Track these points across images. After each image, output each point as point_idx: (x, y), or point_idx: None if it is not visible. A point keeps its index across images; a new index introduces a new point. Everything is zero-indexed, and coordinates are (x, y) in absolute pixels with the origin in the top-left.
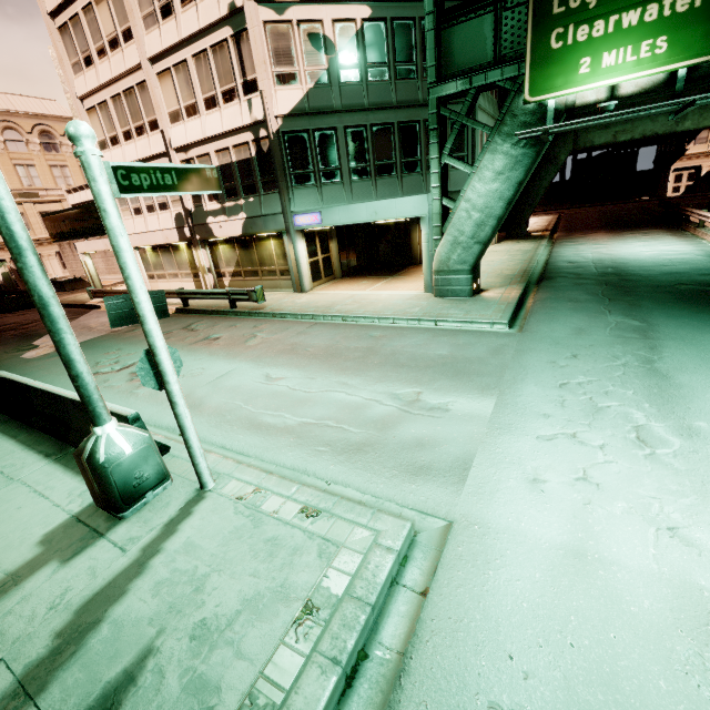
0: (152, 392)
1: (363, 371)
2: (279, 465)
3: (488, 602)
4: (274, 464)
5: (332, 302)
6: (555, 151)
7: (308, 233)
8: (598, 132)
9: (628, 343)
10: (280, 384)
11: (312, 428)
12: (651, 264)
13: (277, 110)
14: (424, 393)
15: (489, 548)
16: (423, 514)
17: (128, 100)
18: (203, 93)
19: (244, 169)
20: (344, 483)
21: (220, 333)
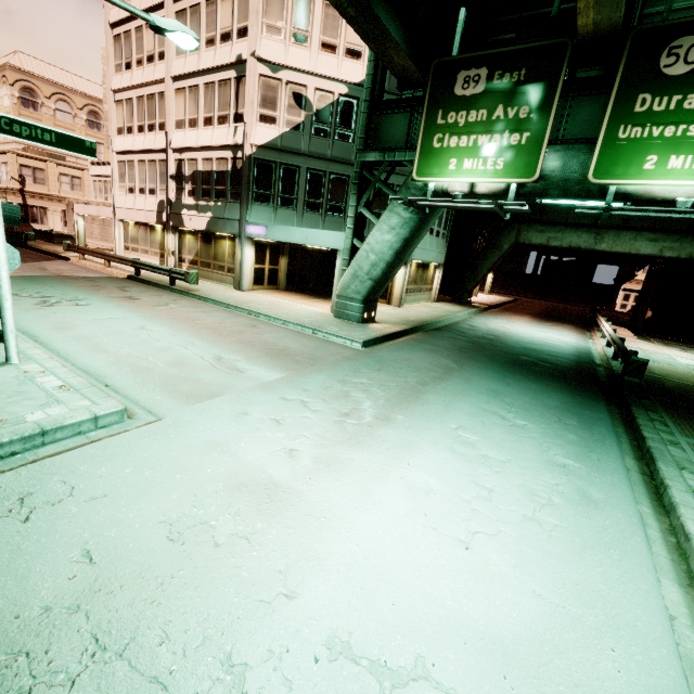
0: (44, 314)
1: (217, 341)
2: (85, 370)
3: (125, 450)
4: (83, 369)
5: (253, 300)
6: (500, 239)
7: (260, 243)
8: (536, 234)
9: (428, 373)
10: (145, 332)
11: (133, 358)
12: (526, 341)
13: (254, 140)
14: (241, 361)
15: (163, 431)
16: (149, 412)
17: (149, 102)
18: (205, 113)
19: (220, 178)
20: (117, 387)
21: (143, 297)
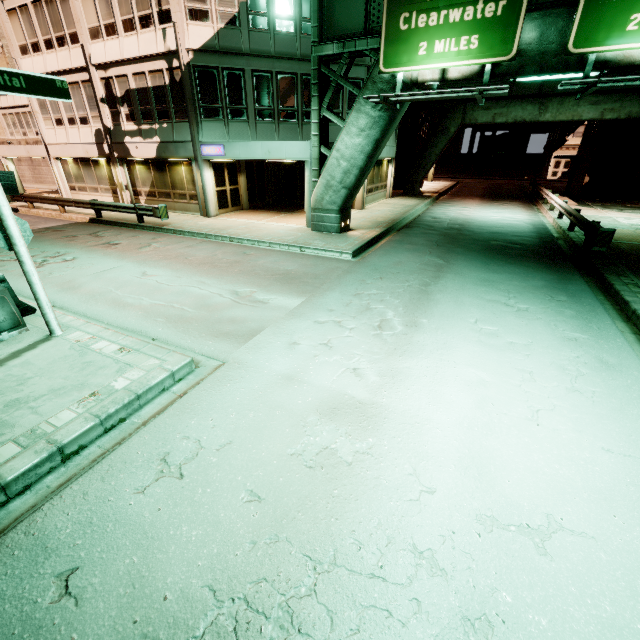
0: (41, 276)
1: (222, 275)
2: (123, 328)
3: (216, 397)
4: (120, 327)
5: (228, 226)
6: (447, 123)
7: (217, 164)
8: (481, 112)
9: (424, 273)
10: (151, 279)
11: (159, 307)
12: (488, 225)
13: (189, 43)
14: (257, 292)
15: (237, 374)
16: (209, 358)
17: (49, 8)
18: (122, 15)
19: (159, 95)
20: (165, 340)
21: (120, 240)
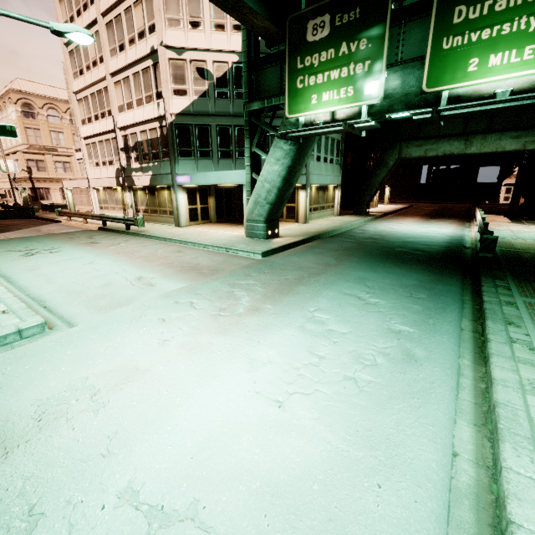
0: (22, 261)
1: (144, 265)
2: (34, 298)
3: (32, 352)
4: (33, 297)
5: (186, 233)
6: (386, 158)
7: (191, 189)
8: (414, 148)
9: (308, 270)
10: (91, 266)
11: (73, 285)
12: (407, 236)
13: (172, 110)
14: (156, 278)
15: (69, 336)
16: (67, 323)
17: (98, 96)
18: (136, 96)
19: (154, 144)
20: (51, 308)
21: (102, 241)
